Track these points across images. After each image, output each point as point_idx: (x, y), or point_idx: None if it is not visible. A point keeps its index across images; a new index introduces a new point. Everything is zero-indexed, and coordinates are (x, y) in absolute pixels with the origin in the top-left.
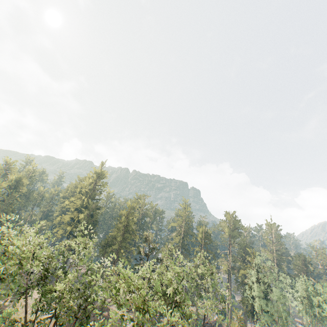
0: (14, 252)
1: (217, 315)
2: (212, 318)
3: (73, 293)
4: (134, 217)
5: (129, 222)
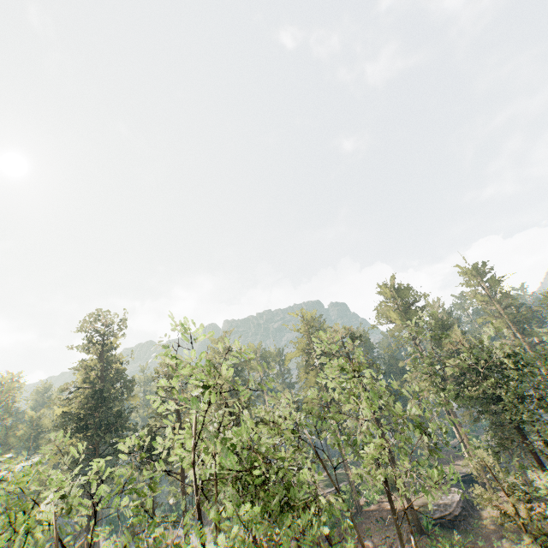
0: None
1: (462, 489)
2: (451, 500)
3: None
4: None
5: None
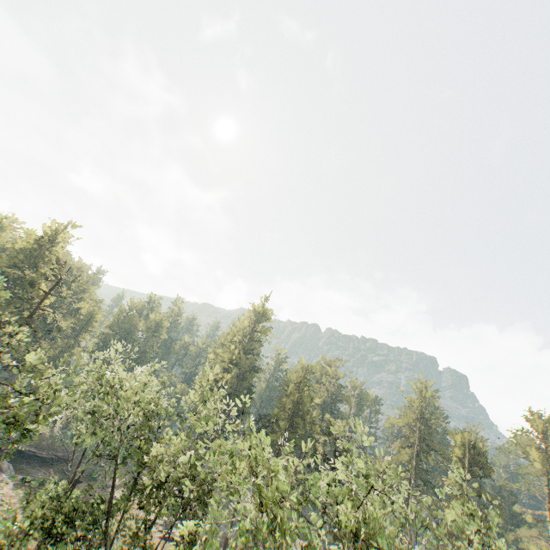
0: (111, 384)
1: None
2: None
3: (207, 513)
4: (311, 388)
5: (301, 396)
